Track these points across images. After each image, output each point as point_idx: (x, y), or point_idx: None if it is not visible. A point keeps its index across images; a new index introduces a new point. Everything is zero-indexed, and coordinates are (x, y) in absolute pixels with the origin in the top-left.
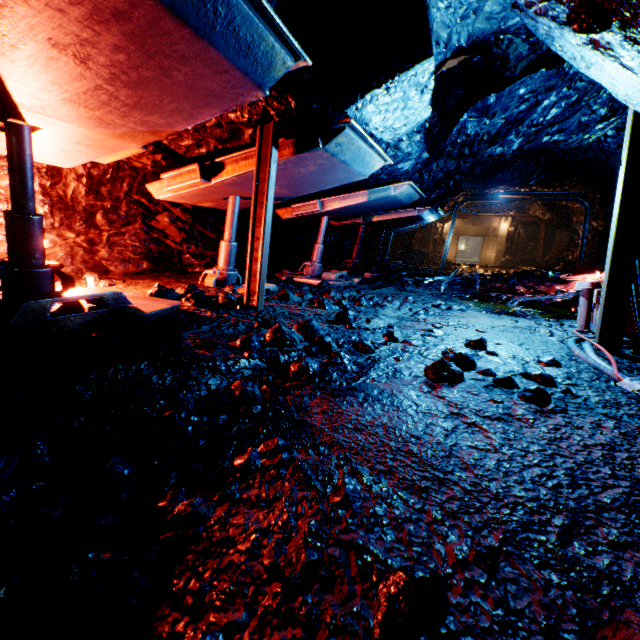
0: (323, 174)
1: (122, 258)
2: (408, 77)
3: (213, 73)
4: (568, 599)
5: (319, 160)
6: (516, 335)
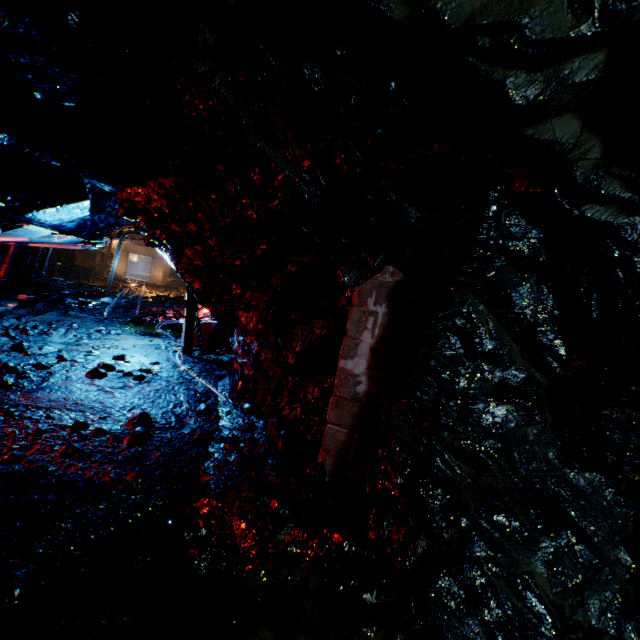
0: None
1: None
2: (73, 206)
3: None
4: (124, 419)
5: None
6: (147, 350)
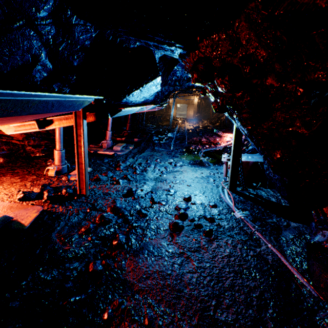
0: None
1: None
2: (149, 84)
3: (50, 114)
4: None
5: None
6: (202, 185)
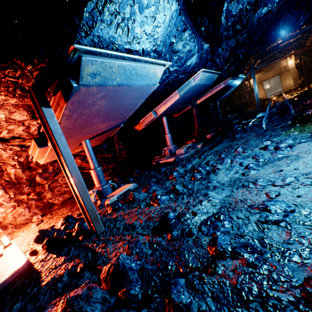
0: (119, 101)
1: (60, 193)
2: None
3: None
4: None
5: (96, 95)
6: None
